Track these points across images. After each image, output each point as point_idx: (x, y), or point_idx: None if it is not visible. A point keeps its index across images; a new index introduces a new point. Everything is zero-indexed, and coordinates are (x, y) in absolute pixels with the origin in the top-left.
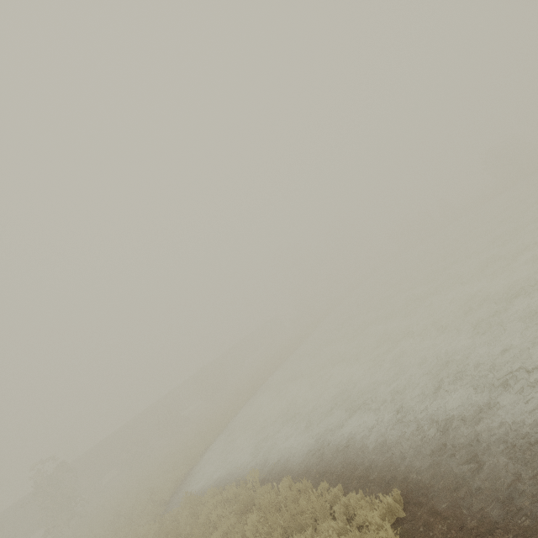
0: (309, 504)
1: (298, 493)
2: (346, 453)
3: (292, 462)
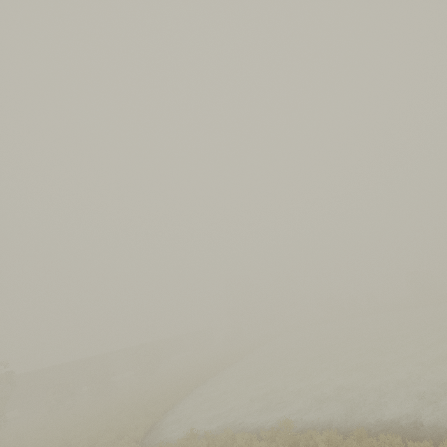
0: (386, 440)
1: (360, 437)
2: (380, 427)
3: (314, 428)
